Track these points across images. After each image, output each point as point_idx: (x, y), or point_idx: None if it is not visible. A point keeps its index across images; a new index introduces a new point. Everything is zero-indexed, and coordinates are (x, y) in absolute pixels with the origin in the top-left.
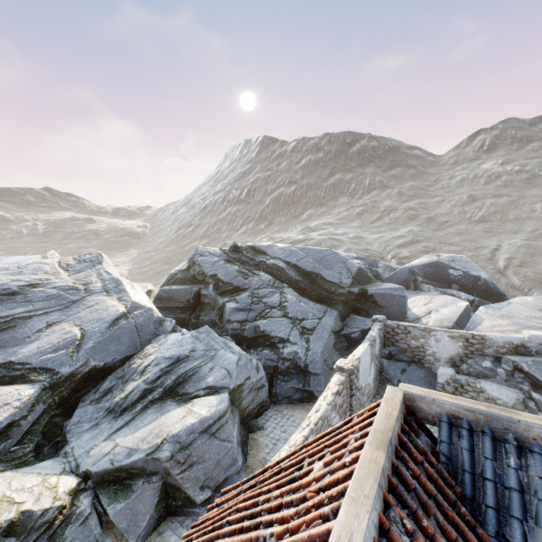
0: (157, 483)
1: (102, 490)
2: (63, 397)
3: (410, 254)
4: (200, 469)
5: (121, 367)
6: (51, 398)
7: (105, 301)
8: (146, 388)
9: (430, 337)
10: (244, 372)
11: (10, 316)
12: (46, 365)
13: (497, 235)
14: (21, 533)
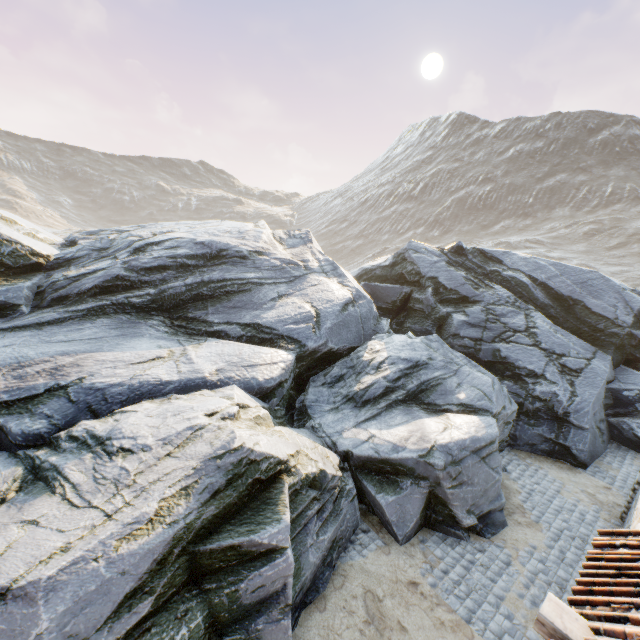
0: (424, 490)
1: (363, 476)
2: (299, 372)
3: None
4: (468, 491)
5: (346, 356)
6: (295, 369)
7: (327, 283)
8: (387, 385)
9: None
10: (500, 399)
11: (245, 279)
12: (292, 335)
13: None
14: (318, 490)
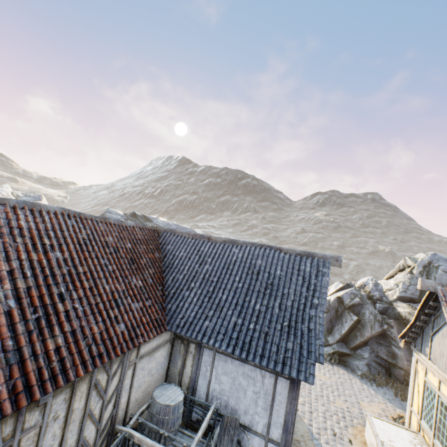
0: None
1: None
2: None
3: None
4: None
5: None
6: None
7: None
8: None
9: None
10: None
11: None
12: None
13: None
14: None
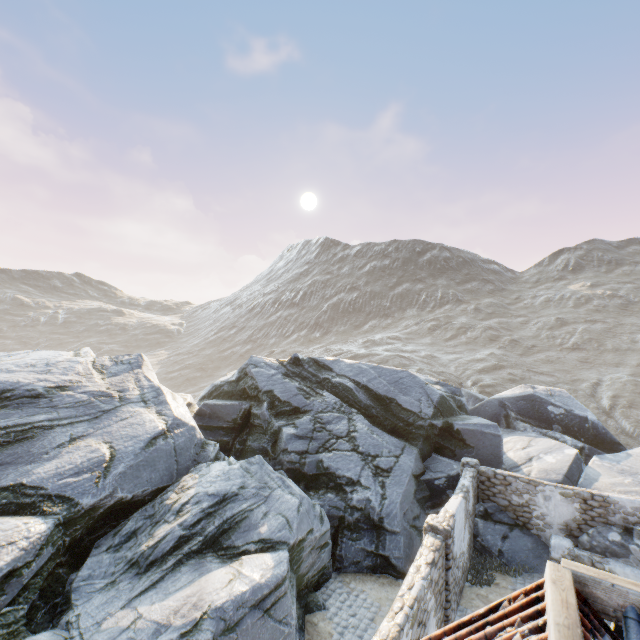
0: None
1: None
2: (75, 539)
3: (494, 382)
4: None
5: (150, 502)
6: (61, 539)
7: (142, 414)
8: (182, 534)
9: (537, 493)
10: (306, 522)
11: (29, 424)
12: (64, 492)
13: (596, 367)
14: None
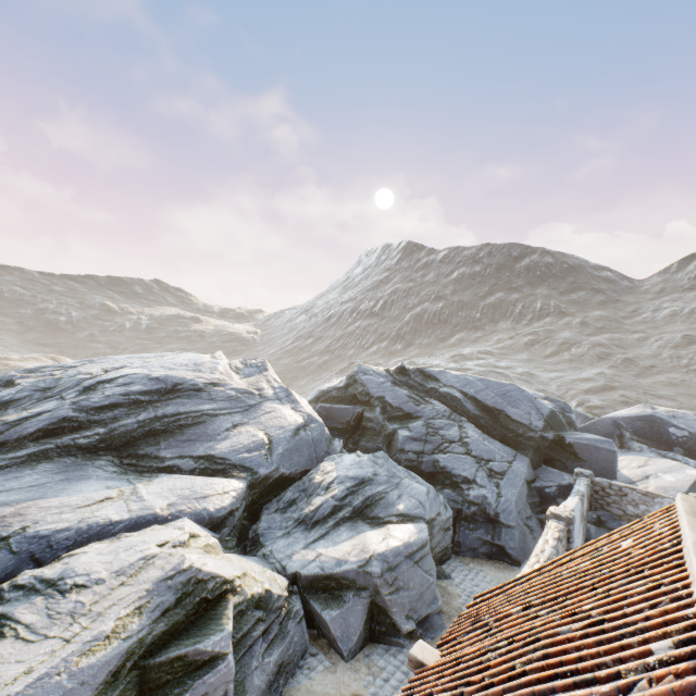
0: (366, 600)
1: (311, 596)
2: (252, 500)
3: (603, 403)
4: (405, 596)
5: (299, 480)
6: (247, 497)
7: (281, 410)
8: (335, 504)
9: (654, 504)
10: (434, 506)
11: (200, 411)
12: (244, 463)
13: None
14: (264, 610)
